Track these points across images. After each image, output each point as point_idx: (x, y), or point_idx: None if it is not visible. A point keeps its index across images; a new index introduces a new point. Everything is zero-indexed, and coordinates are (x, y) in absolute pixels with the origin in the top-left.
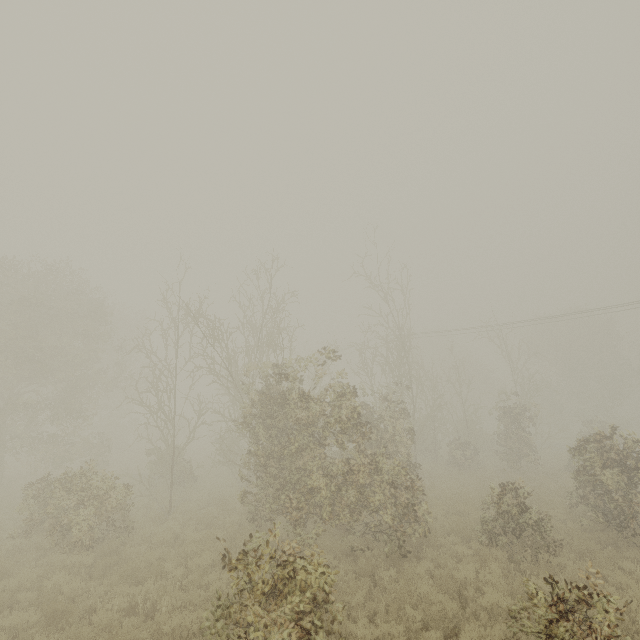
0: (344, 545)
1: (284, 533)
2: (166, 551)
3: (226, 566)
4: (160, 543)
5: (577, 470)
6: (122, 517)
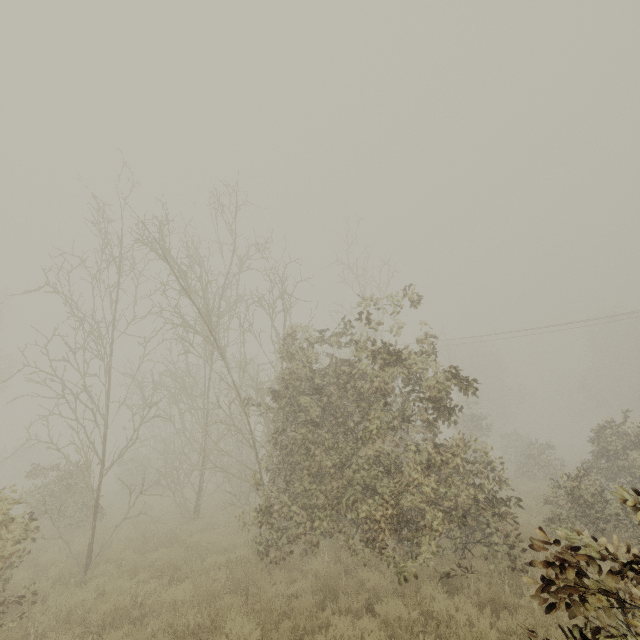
0: (432, 570)
1: (318, 569)
2: (129, 633)
3: (284, 637)
4: (108, 620)
5: (586, 462)
6: (2, 583)
